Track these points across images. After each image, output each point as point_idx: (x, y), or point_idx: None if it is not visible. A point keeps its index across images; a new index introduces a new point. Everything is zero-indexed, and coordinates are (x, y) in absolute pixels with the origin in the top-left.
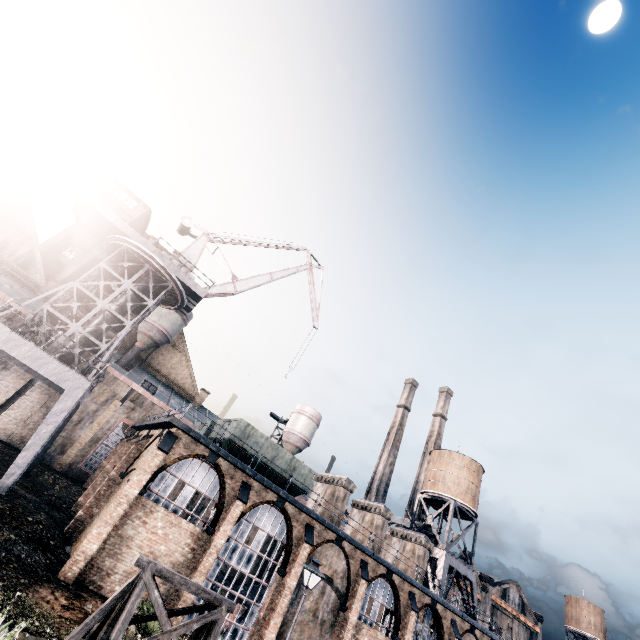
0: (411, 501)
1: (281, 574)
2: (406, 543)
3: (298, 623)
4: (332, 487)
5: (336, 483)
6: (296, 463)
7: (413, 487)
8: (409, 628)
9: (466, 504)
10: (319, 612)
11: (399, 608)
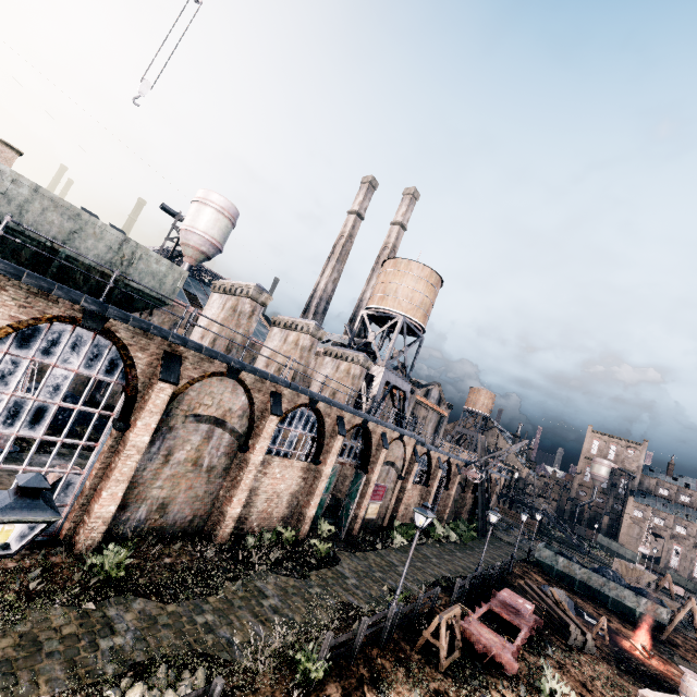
0: (353, 319)
1: (118, 429)
2: (341, 363)
3: (167, 479)
4: (234, 299)
5: (240, 293)
6: (135, 251)
7: (356, 305)
8: (333, 452)
9: (416, 320)
10: (204, 460)
11: (323, 434)
